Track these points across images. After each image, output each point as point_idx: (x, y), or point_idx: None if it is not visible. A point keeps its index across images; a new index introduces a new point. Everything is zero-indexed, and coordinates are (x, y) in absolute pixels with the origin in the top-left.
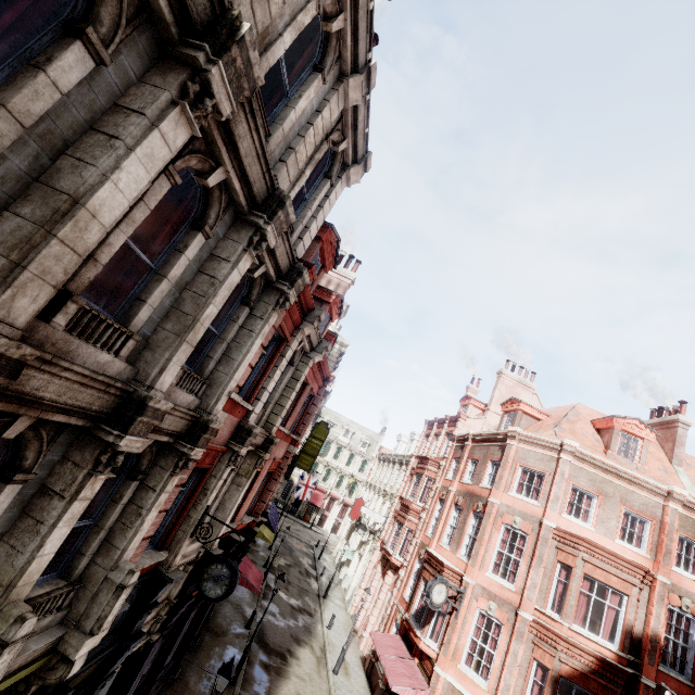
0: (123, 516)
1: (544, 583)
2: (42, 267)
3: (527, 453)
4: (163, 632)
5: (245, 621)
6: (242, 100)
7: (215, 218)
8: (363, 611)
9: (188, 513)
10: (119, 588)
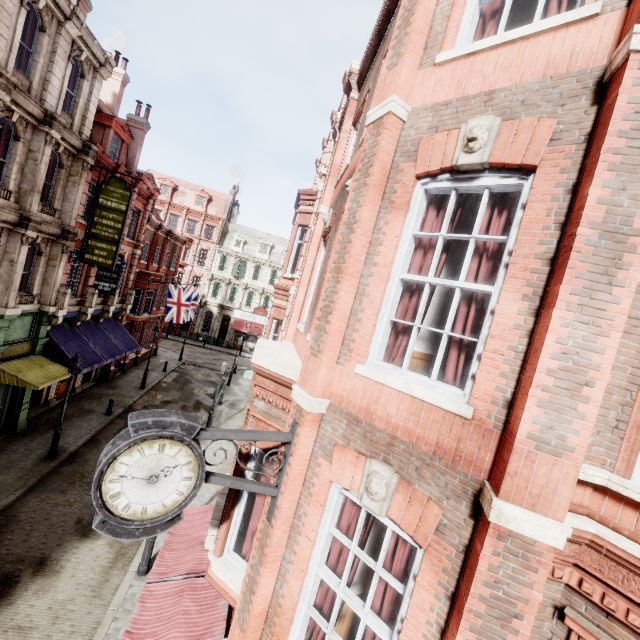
0: None
1: (621, 360)
2: None
3: None
4: None
5: None
6: None
7: None
8: None
9: None
10: None
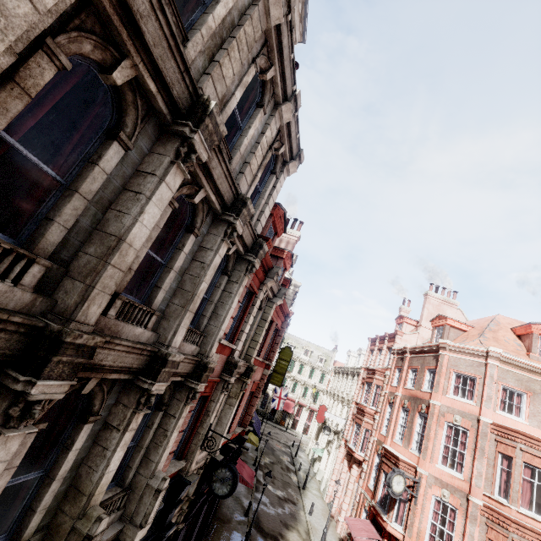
0: (154, 437)
1: (489, 472)
2: (103, 284)
3: (458, 361)
4: (186, 522)
5: (244, 510)
6: (214, 147)
7: (201, 222)
8: (336, 499)
9: (197, 430)
10: (157, 491)
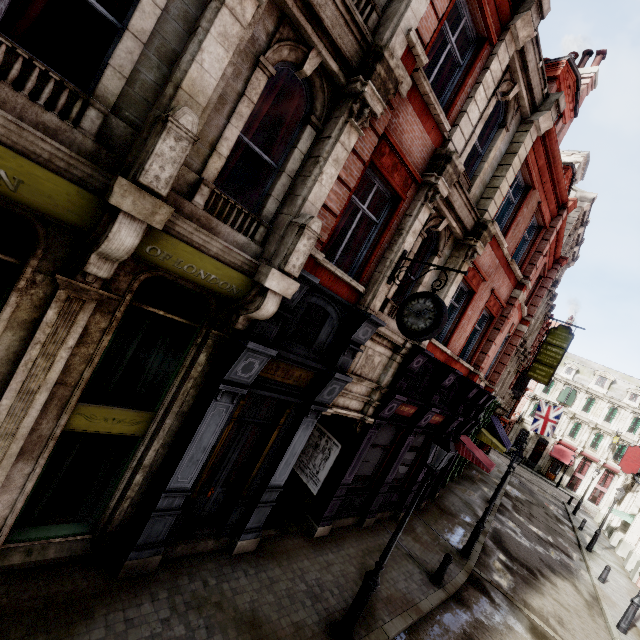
0: (303, 171)
1: None
2: None
3: None
4: (376, 419)
5: (477, 518)
6: None
7: None
8: None
9: (383, 255)
10: (301, 228)
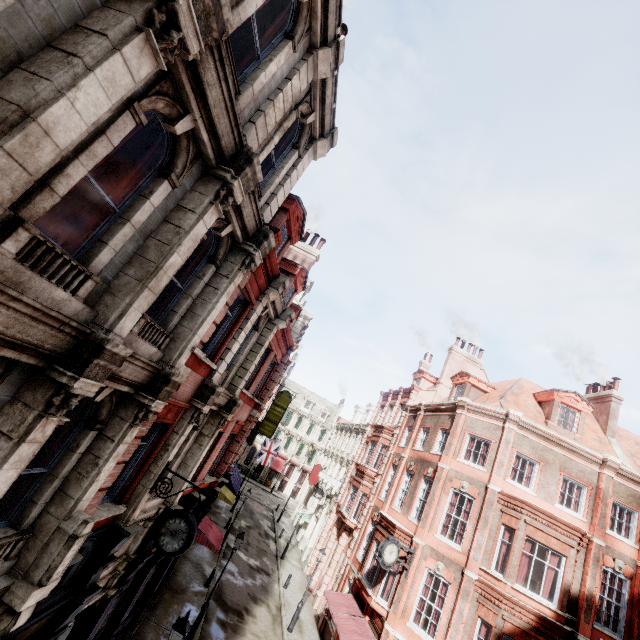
0: (79, 465)
1: (489, 544)
2: None
3: (475, 422)
4: (120, 587)
5: (205, 580)
6: (211, 43)
7: (182, 168)
8: (318, 572)
9: (148, 467)
10: (72, 538)
